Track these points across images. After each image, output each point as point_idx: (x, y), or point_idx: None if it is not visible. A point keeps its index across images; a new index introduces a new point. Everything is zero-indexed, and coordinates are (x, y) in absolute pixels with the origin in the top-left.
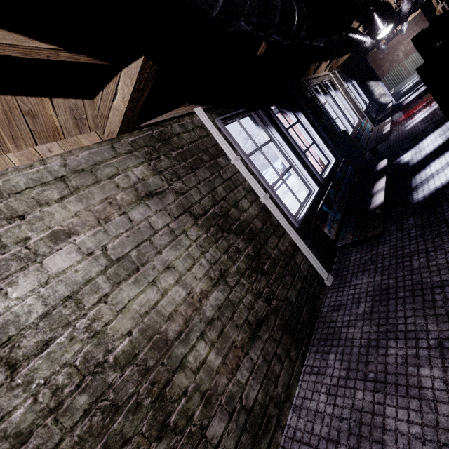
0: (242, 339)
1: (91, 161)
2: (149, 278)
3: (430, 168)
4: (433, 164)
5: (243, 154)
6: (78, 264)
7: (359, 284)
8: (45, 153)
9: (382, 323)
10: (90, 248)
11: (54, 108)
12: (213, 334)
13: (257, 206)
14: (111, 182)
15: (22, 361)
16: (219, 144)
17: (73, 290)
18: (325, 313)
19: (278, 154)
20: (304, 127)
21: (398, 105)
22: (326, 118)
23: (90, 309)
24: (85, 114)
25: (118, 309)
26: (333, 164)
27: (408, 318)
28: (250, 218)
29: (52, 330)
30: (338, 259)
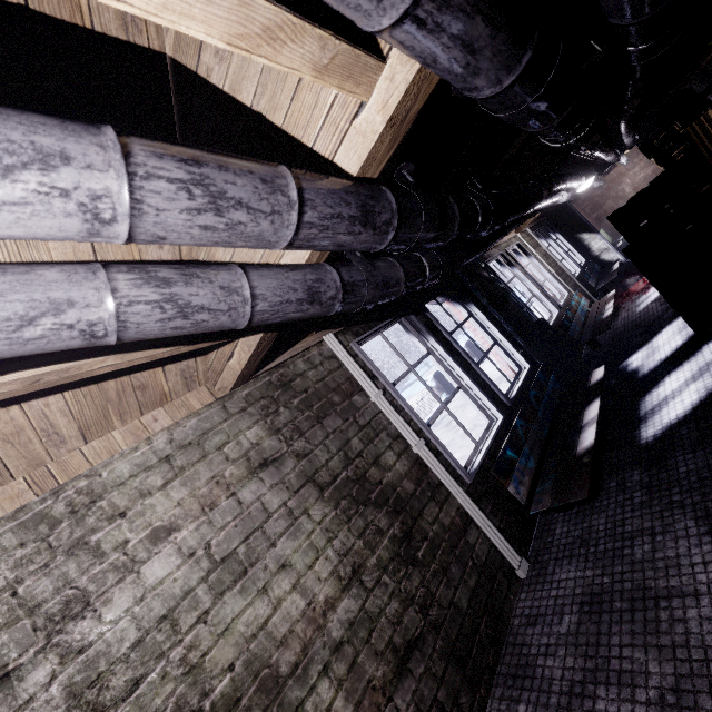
0: (383, 675)
1: (199, 430)
2: (259, 584)
3: (664, 386)
4: (669, 380)
5: (388, 385)
6: (178, 570)
7: (564, 580)
8: (151, 424)
9: (590, 654)
10: (191, 546)
11: (165, 375)
12: (341, 666)
13: (407, 459)
14: (220, 454)
15: (110, 707)
16: (355, 378)
17: (170, 607)
18: (516, 627)
19: (441, 370)
20: (480, 323)
21: (629, 265)
22: (514, 303)
23: (187, 632)
24: (196, 371)
25: (220, 631)
26: (526, 373)
27: (624, 648)
28: (397, 479)
29: (144, 664)
30: (538, 530)
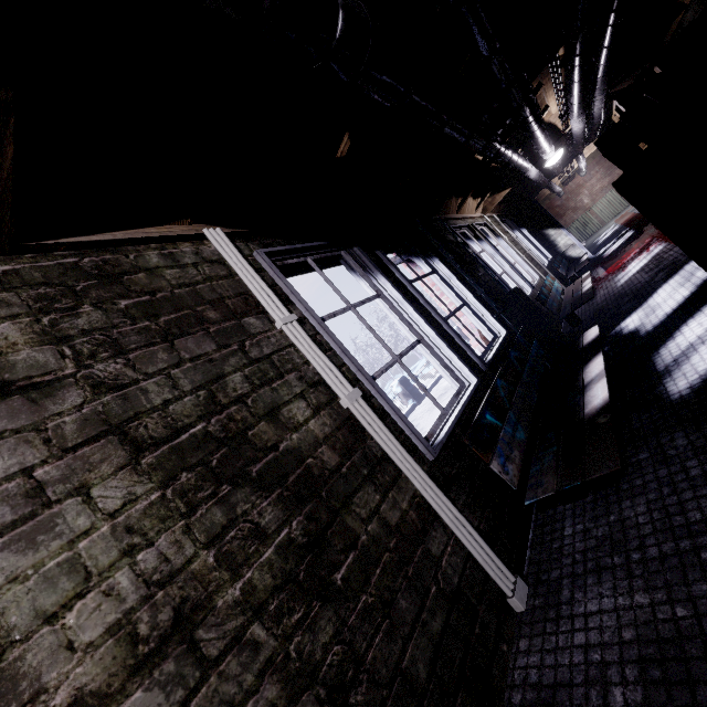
0: None
1: None
2: None
3: (683, 335)
4: (687, 328)
5: (309, 313)
6: None
7: (595, 613)
8: None
9: None
10: None
11: None
12: None
13: (330, 416)
14: None
15: None
16: (253, 292)
17: None
18: None
19: (394, 320)
20: (445, 280)
21: (596, 258)
22: (484, 271)
23: None
24: None
25: None
26: (503, 338)
27: None
28: (307, 444)
29: None
30: (536, 533)
